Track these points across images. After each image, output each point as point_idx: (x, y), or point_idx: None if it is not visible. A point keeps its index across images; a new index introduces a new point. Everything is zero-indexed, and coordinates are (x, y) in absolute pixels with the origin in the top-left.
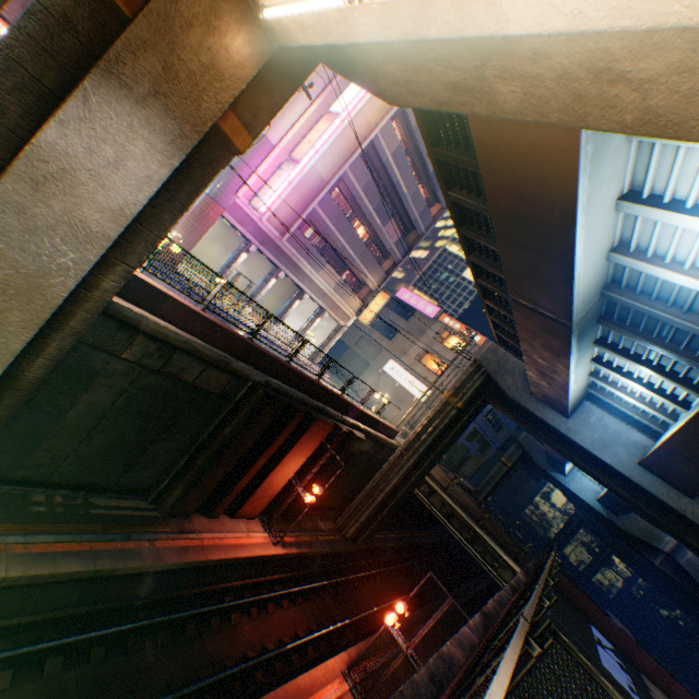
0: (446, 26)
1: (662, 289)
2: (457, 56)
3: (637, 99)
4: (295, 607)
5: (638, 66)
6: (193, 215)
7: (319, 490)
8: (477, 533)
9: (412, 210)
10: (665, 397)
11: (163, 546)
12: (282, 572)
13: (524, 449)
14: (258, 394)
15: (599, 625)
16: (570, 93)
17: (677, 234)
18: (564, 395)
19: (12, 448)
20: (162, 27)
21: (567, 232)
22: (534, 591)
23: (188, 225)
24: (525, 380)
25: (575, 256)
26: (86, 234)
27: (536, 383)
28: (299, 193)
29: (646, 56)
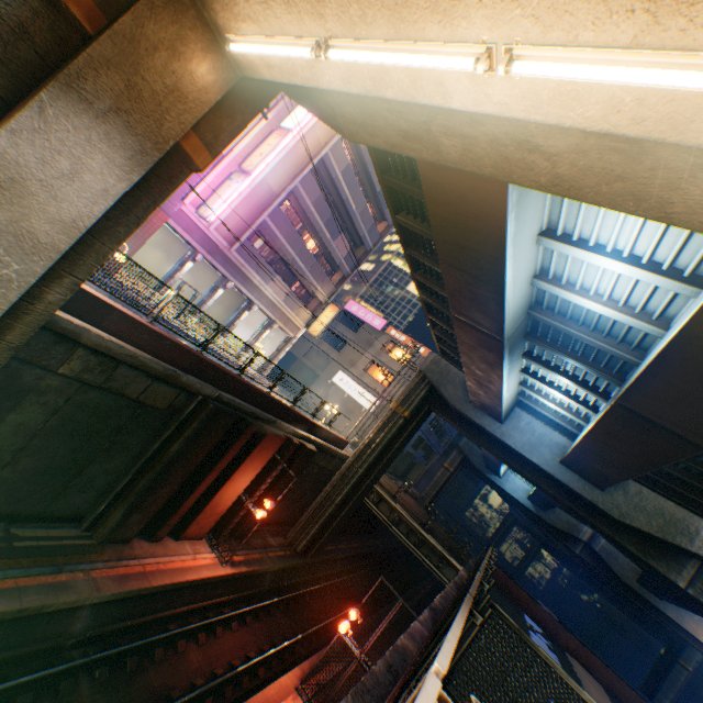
0: (401, 92)
1: (574, 311)
2: (408, 110)
3: (548, 167)
4: (245, 628)
5: (548, 143)
6: None
7: (271, 505)
8: (424, 536)
9: (361, 226)
10: (579, 402)
11: (100, 576)
12: (231, 593)
13: (465, 454)
14: (208, 409)
15: (530, 612)
16: (499, 154)
17: (584, 266)
18: (498, 403)
19: None
20: (127, 48)
21: (499, 261)
22: (476, 575)
23: None
24: (465, 389)
25: (505, 281)
26: (34, 245)
27: (475, 392)
28: (250, 204)
29: (553, 137)
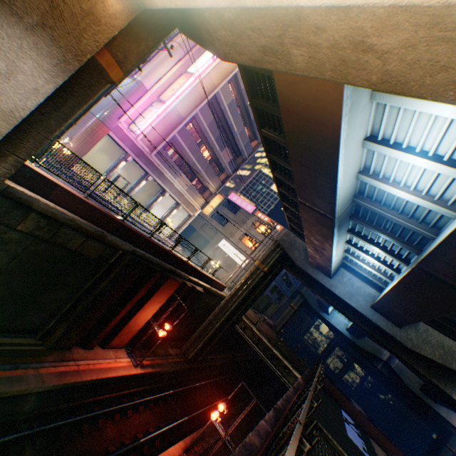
0: None
1: (387, 199)
2: (266, 26)
3: (380, 65)
4: (148, 411)
5: (381, 40)
6: (86, 132)
7: (169, 327)
8: (274, 353)
9: (240, 142)
10: (387, 265)
11: (46, 372)
12: (140, 386)
13: (305, 298)
14: (126, 260)
15: (346, 409)
16: (338, 58)
17: (397, 164)
18: (329, 264)
19: None
20: None
21: (334, 157)
22: (307, 397)
23: (82, 138)
24: (306, 254)
25: (338, 173)
26: None
27: (313, 256)
28: (165, 124)
29: (386, 34)
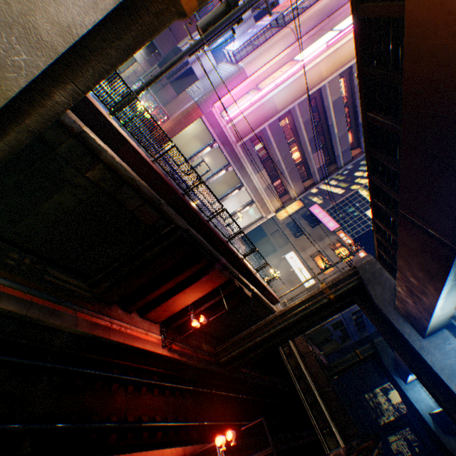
0: None
1: None
2: None
3: None
4: (162, 397)
5: None
6: (182, 113)
7: (203, 320)
8: (317, 400)
9: (337, 147)
10: None
11: (81, 317)
12: (163, 368)
13: (377, 350)
14: (176, 235)
15: None
16: None
17: None
18: (426, 317)
19: (4, 215)
20: None
21: None
22: None
23: (177, 119)
24: (393, 295)
25: None
26: (38, 41)
27: (402, 299)
28: (257, 115)
29: None
